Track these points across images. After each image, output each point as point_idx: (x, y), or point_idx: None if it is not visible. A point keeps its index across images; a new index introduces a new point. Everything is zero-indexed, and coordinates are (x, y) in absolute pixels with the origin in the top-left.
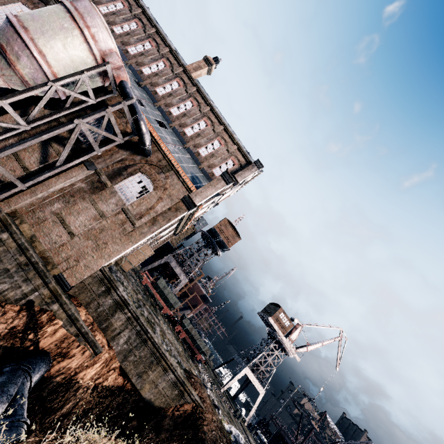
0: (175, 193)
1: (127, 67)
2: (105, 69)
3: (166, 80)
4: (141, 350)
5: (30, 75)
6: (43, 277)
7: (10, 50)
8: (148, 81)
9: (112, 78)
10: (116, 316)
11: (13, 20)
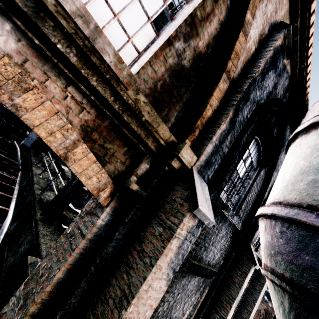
0: None
1: None
2: None
3: None
4: None
5: None
6: None
7: None
8: None
9: None
10: None
11: None
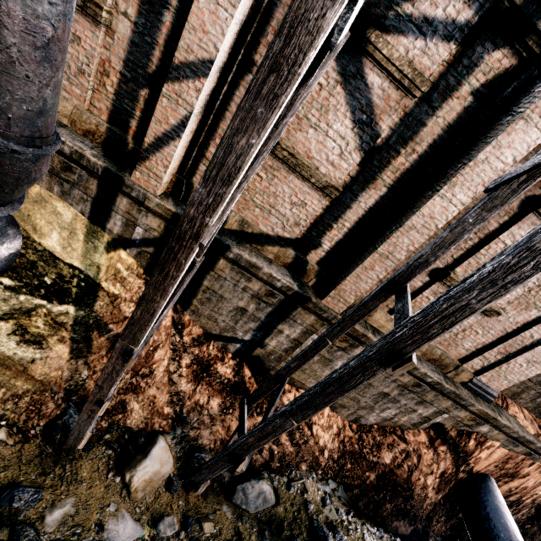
0: None
1: None
2: None
3: None
4: None
5: None
6: (454, 399)
7: None
8: None
9: None
10: None
11: None
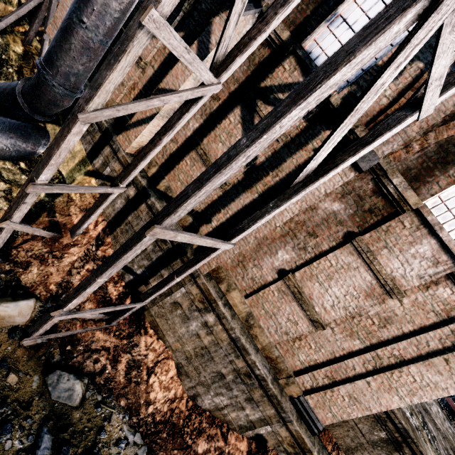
0: None
1: None
2: None
3: None
4: None
5: None
6: (276, 406)
7: None
8: None
9: None
10: None
11: None
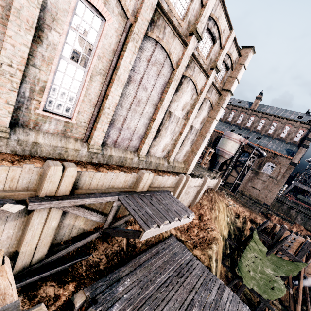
0: (285, 163)
1: (232, 126)
2: (242, 144)
3: (247, 119)
4: (309, 221)
5: (227, 157)
6: (260, 204)
7: (223, 155)
8: (242, 125)
9: (244, 144)
10: (291, 211)
11: (220, 149)
